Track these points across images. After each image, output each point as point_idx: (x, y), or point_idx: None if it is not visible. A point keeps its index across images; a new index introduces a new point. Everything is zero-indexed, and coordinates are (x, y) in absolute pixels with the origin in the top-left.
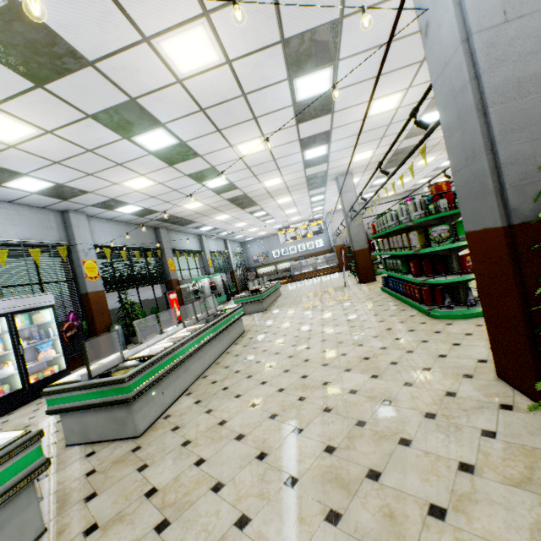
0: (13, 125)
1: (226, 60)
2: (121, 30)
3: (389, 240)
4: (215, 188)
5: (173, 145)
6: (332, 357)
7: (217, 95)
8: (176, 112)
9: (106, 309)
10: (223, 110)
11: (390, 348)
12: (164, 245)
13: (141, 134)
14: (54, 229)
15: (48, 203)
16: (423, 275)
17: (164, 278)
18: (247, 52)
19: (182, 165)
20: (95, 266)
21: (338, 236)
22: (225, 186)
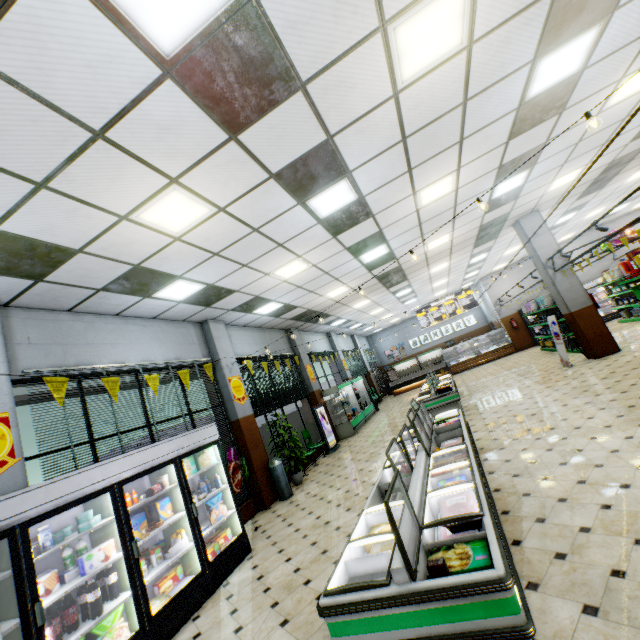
0: (187, 206)
1: (467, 43)
2: (358, 15)
3: None
4: (370, 263)
5: (348, 205)
6: None
7: (431, 109)
8: (371, 150)
9: (259, 439)
10: (428, 134)
11: None
12: (299, 349)
13: (319, 194)
14: (196, 344)
15: (190, 313)
16: None
17: (306, 390)
18: (500, 22)
19: (346, 233)
20: (241, 384)
21: (502, 305)
22: (382, 257)
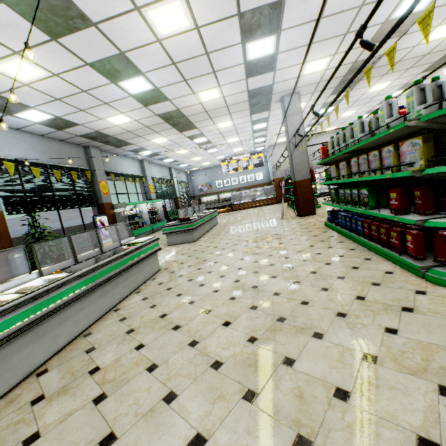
0: None
1: None
2: None
3: (350, 162)
4: (139, 96)
5: None
6: (265, 369)
7: None
8: None
9: (4, 234)
10: None
11: (387, 364)
12: (95, 166)
13: None
14: None
15: None
16: (411, 212)
17: (94, 201)
18: None
19: (71, 40)
20: None
21: (277, 169)
22: (150, 93)
